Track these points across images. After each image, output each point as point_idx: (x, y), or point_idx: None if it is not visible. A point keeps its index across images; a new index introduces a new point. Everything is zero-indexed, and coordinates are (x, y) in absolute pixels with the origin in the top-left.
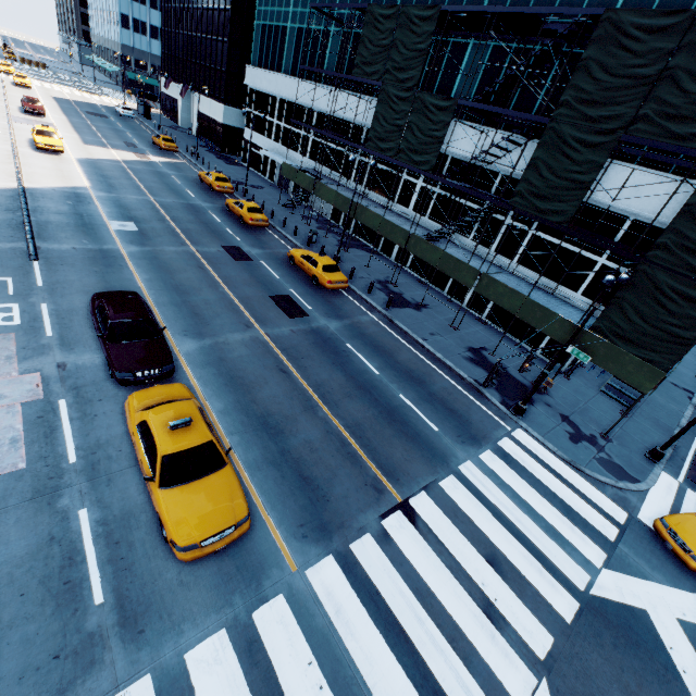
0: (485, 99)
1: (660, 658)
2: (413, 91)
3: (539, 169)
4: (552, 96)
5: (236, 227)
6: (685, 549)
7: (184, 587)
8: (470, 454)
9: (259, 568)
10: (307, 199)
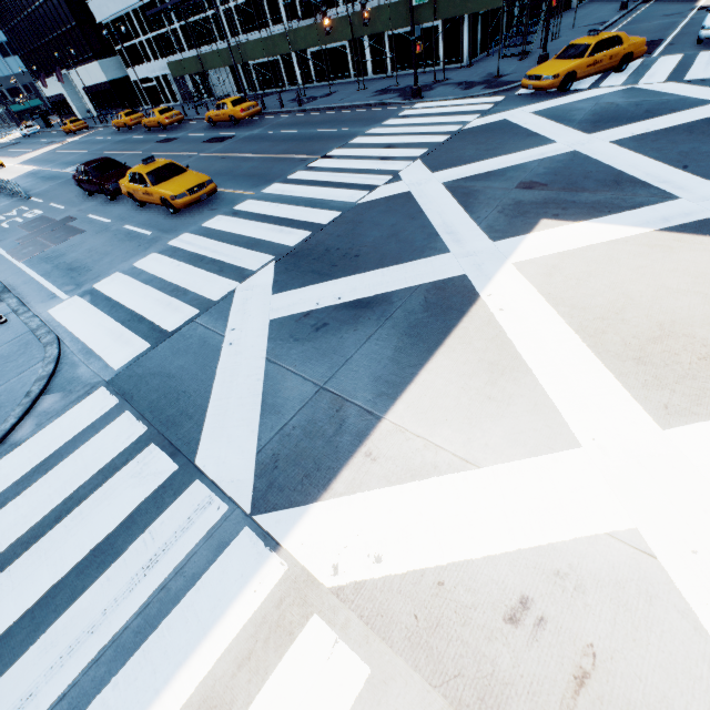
0: None
1: (509, 128)
2: None
3: None
4: None
5: (160, 133)
6: (539, 79)
7: (192, 218)
8: (374, 127)
9: (232, 201)
10: (211, 93)
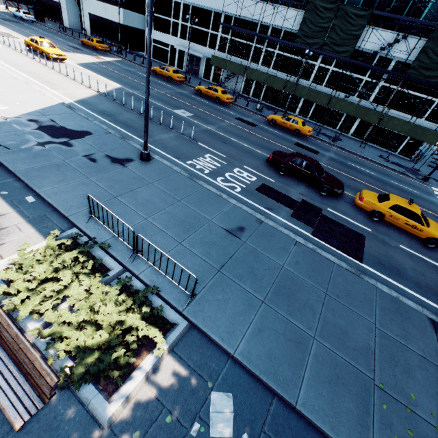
0: (390, 10)
1: None
2: (337, 4)
3: (428, 53)
4: (416, 7)
5: (219, 105)
6: None
7: None
8: (436, 199)
9: None
10: (218, 81)
